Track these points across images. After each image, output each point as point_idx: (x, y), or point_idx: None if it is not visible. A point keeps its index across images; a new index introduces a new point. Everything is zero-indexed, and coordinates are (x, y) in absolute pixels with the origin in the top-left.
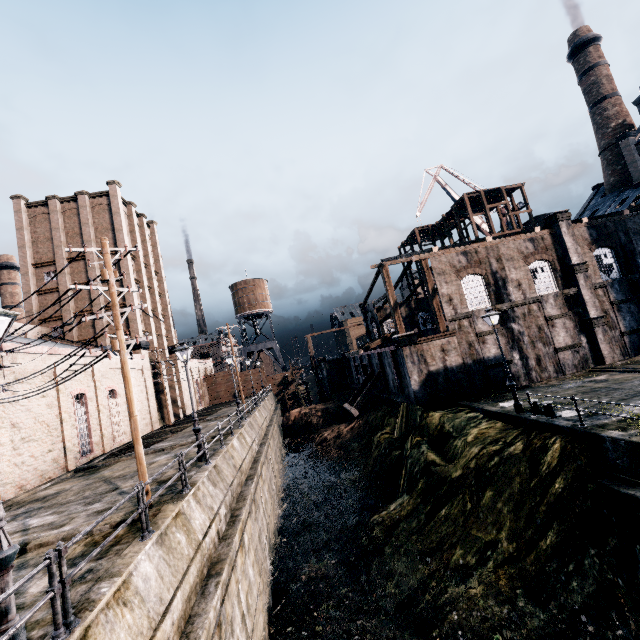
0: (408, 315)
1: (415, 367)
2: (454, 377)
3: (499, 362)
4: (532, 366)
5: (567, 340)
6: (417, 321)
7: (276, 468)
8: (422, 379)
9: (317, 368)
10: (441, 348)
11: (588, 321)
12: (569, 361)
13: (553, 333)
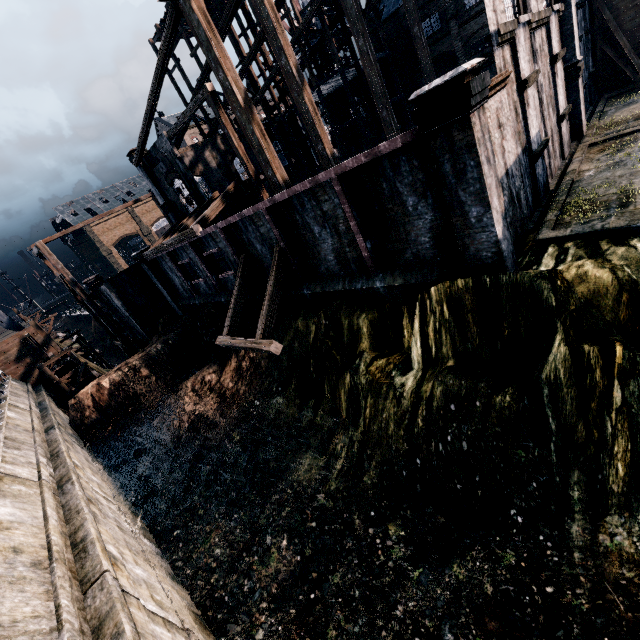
0: (220, 164)
1: (492, 173)
2: (515, 188)
3: (544, 144)
4: (551, 150)
5: (563, 101)
6: (236, 172)
7: (155, 577)
8: (502, 203)
9: (92, 299)
10: (498, 119)
11: (572, 68)
12: (565, 137)
13: (558, 88)
